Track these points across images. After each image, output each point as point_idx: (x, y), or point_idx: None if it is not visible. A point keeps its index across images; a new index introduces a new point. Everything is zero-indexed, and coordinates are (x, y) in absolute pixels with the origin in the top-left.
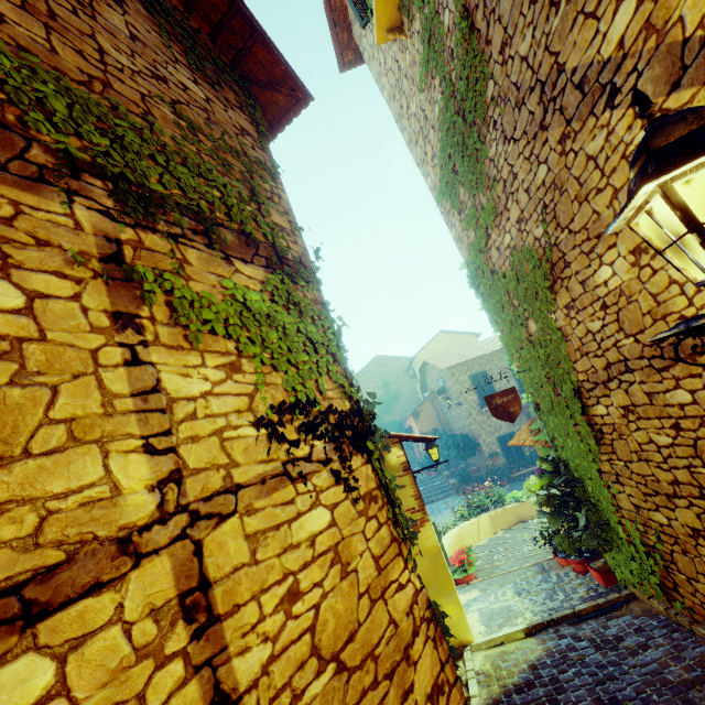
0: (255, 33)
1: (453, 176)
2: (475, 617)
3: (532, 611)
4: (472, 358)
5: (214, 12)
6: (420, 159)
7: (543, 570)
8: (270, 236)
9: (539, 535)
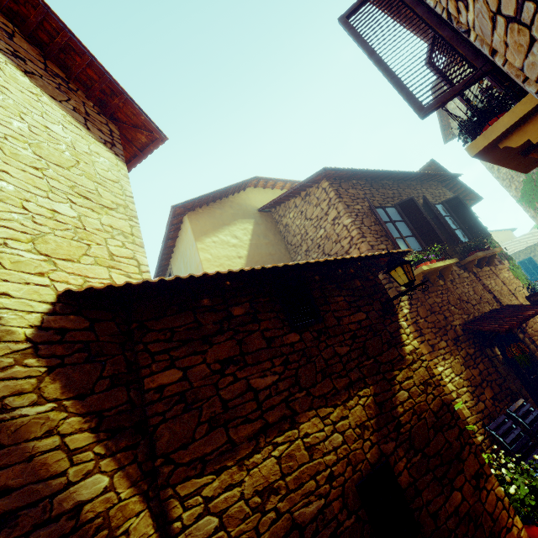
0: (470, 192)
1: (531, 199)
2: None
3: None
4: (518, 251)
5: (459, 191)
6: (505, 185)
7: None
8: (502, 251)
9: None
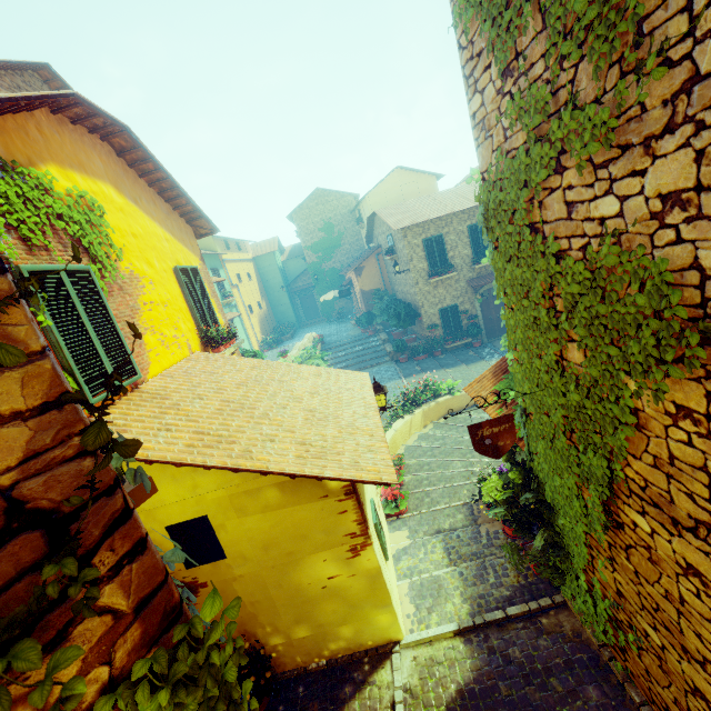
0: None
1: None
2: (405, 588)
3: (462, 595)
4: (430, 219)
5: None
6: None
7: (472, 515)
8: None
9: (467, 442)
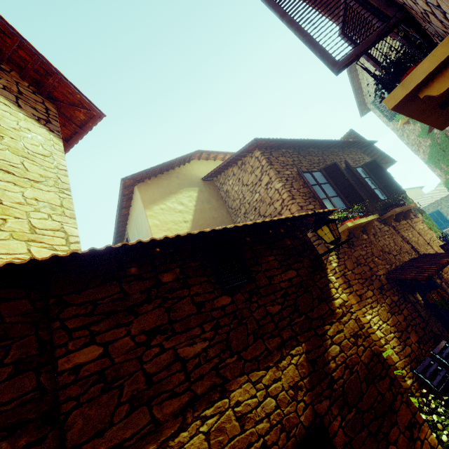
0: (385, 156)
1: (437, 161)
2: None
3: None
4: (427, 205)
5: (376, 156)
6: (414, 150)
7: None
8: (416, 206)
9: None
